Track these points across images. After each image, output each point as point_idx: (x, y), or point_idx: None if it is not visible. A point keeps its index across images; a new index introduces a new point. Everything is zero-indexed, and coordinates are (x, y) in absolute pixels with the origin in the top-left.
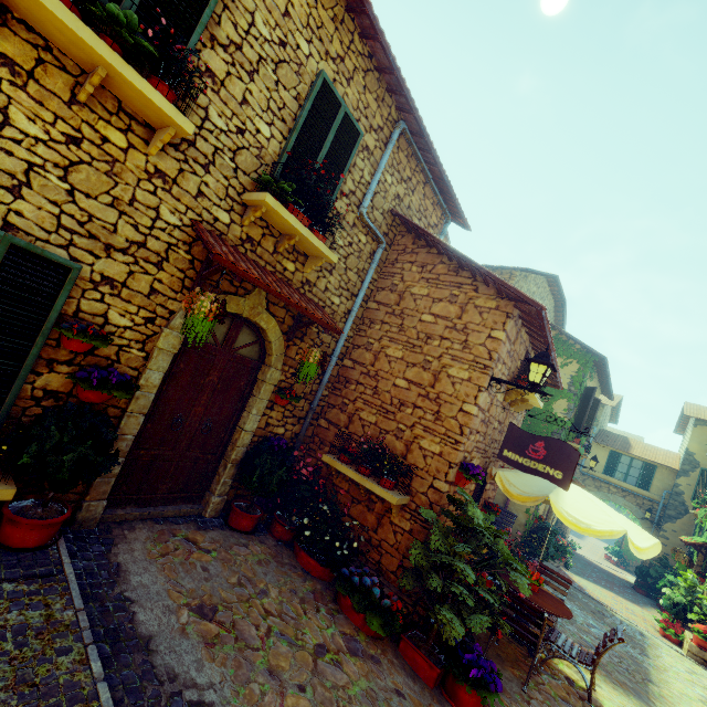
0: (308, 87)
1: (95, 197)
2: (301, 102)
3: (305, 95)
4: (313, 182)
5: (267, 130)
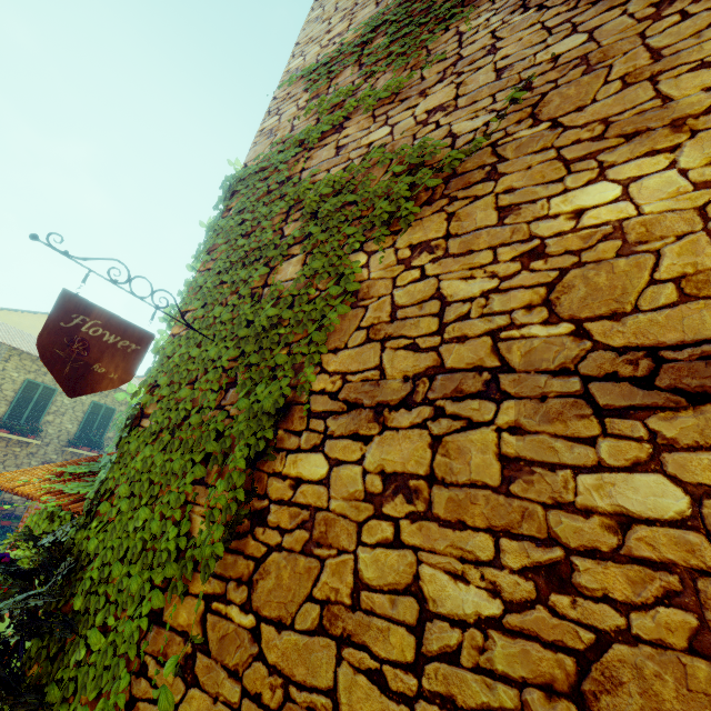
0: (88, 407)
1: (11, 466)
2: (85, 412)
3: (87, 410)
4: (94, 433)
5: (71, 426)
